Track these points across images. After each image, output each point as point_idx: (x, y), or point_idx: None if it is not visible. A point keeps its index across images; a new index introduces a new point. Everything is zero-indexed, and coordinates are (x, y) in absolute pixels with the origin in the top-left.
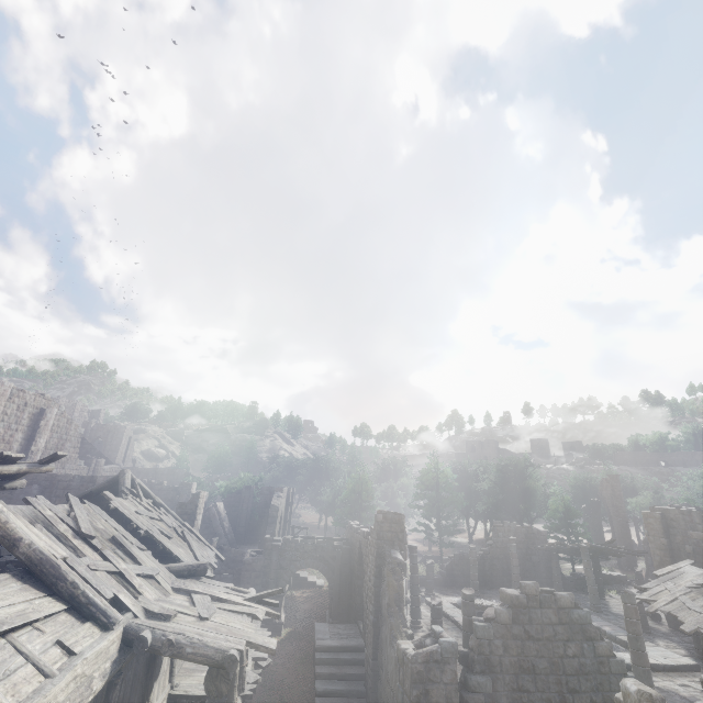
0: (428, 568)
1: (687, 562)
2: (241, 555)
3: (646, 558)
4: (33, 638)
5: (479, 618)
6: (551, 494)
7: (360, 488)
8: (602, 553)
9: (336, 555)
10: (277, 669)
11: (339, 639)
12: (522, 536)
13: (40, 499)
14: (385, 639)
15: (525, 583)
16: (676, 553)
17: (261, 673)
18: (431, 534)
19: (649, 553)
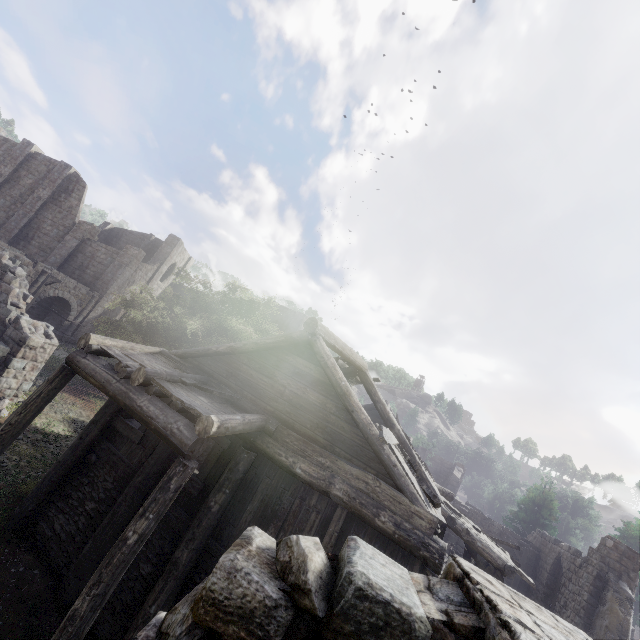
0: None
1: None
2: None
3: None
4: None
5: None
6: None
7: (543, 503)
8: None
9: (523, 551)
10: None
11: None
12: None
13: None
14: None
15: None
16: None
17: None
18: None
19: None
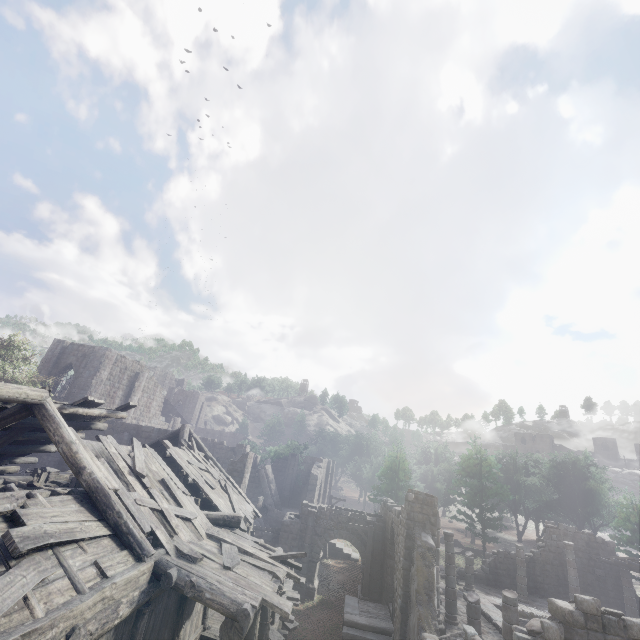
0: (468, 561)
1: None
2: (282, 516)
3: None
4: (76, 555)
5: (521, 629)
6: (621, 501)
7: (397, 467)
8: None
9: (369, 530)
10: (306, 634)
11: (368, 618)
12: (582, 543)
13: (109, 438)
14: (412, 628)
15: (582, 598)
16: None
17: (291, 635)
18: (472, 525)
19: None
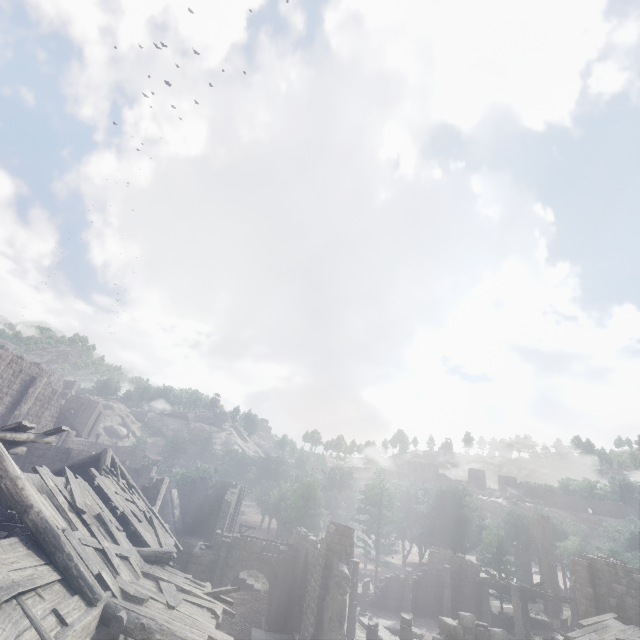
0: (365, 586)
1: (610, 616)
2: (188, 546)
3: (572, 606)
4: (36, 603)
5: None
6: (485, 527)
7: (309, 495)
8: (531, 594)
9: (282, 560)
10: None
11: None
12: (456, 566)
13: (45, 469)
14: None
15: (463, 615)
16: (600, 604)
17: None
18: (369, 551)
19: (575, 601)
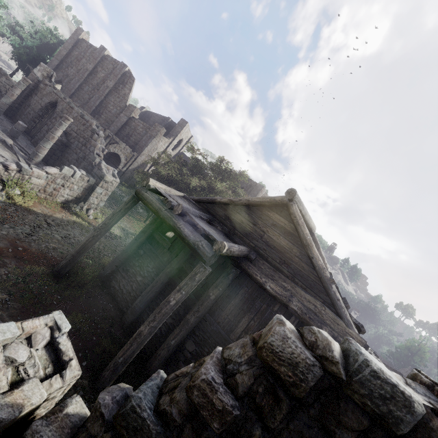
0: None
1: None
2: None
3: None
4: None
5: None
6: None
7: (417, 351)
8: None
9: None
10: None
11: None
12: None
13: None
14: None
15: None
16: None
17: None
18: None
19: None
